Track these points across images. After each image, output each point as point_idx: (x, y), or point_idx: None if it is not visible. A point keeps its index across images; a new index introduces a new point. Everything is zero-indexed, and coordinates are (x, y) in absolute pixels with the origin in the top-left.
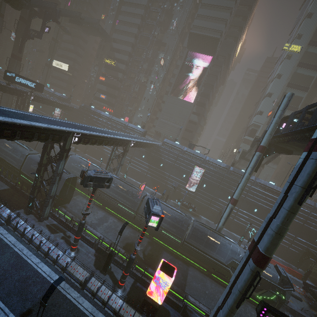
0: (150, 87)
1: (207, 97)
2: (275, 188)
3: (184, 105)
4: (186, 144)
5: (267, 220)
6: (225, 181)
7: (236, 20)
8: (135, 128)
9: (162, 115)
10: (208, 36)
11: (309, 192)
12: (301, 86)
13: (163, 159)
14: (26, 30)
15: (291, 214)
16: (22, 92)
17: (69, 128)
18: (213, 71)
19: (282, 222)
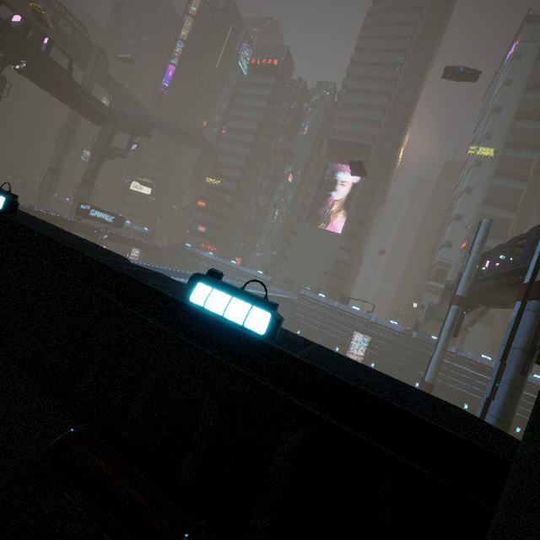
0: (274, 214)
1: (362, 225)
2: (492, 367)
3: (326, 237)
4: (335, 297)
5: (483, 404)
6: (407, 355)
7: (393, 120)
8: (254, 274)
9: (294, 253)
10: (355, 143)
11: (533, 356)
12: (506, 203)
13: (301, 322)
14: (106, 148)
15: (515, 389)
16: (94, 230)
17: (184, 278)
18: (367, 187)
19: (504, 403)
